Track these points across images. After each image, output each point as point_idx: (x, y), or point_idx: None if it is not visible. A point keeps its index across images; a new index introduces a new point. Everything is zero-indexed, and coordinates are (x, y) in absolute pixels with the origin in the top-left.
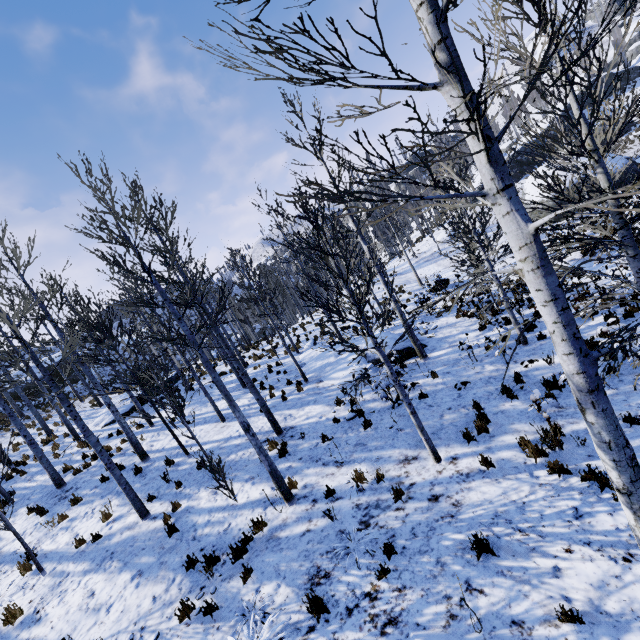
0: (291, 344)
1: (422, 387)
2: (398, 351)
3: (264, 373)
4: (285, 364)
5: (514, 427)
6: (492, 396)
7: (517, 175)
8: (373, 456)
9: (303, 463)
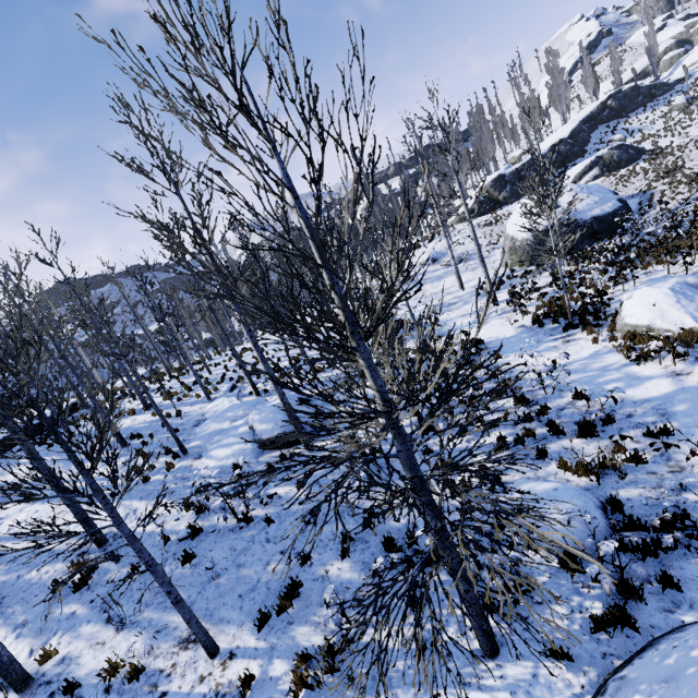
0: (214, 381)
1: (281, 501)
2: (287, 434)
3: (158, 425)
4: (187, 415)
5: (319, 612)
6: (332, 543)
7: (518, 193)
8: (161, 621)
9: (89, 611)
